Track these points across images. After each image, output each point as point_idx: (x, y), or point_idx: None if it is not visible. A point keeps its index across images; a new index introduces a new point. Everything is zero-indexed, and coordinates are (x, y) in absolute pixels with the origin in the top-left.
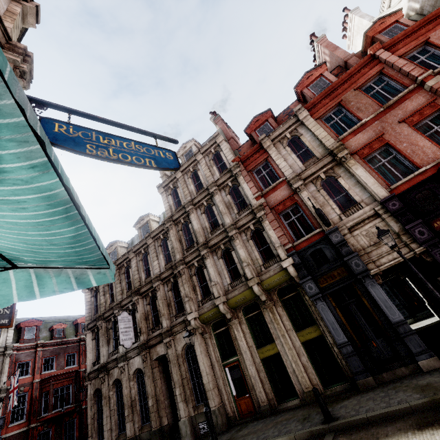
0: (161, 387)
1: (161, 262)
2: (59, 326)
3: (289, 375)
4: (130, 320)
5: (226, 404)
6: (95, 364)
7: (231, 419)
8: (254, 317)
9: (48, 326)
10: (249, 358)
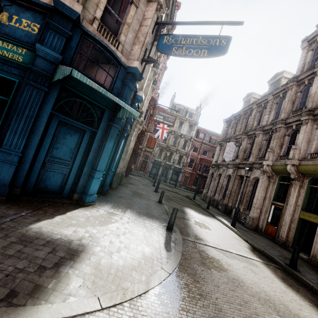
0: (235, 189)
1: (270, 117)
2: (214, 137)
3: (313, 241)
4: (234, 147)
5: (260, 221)
6: (216, 162)
7: (257, 228)
8: (317, 190)
9: (209, 136)
10: (290, 211)
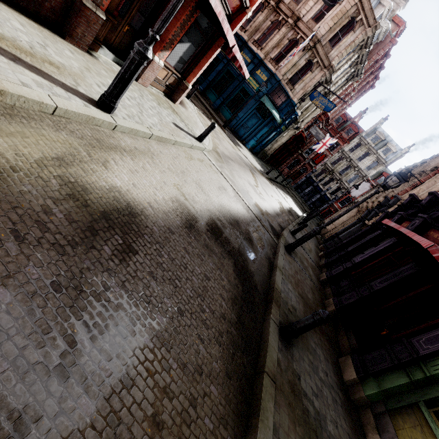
0: None
1: None
2: None
3: None
4: (367, 189)
5: (329, 232)
6: None
7: (323, 234)
8: None
9: None
10: (343, 226)
